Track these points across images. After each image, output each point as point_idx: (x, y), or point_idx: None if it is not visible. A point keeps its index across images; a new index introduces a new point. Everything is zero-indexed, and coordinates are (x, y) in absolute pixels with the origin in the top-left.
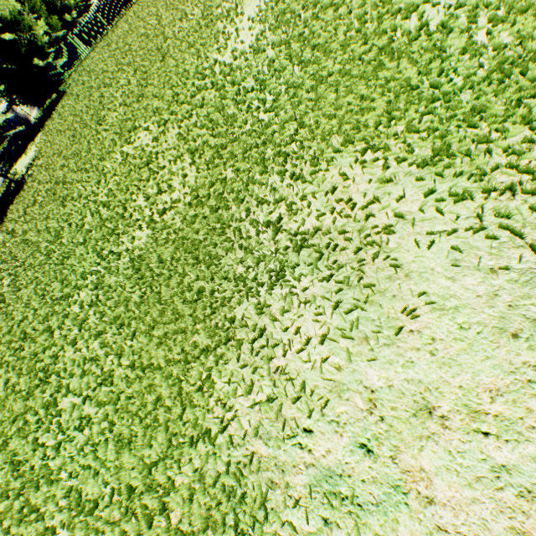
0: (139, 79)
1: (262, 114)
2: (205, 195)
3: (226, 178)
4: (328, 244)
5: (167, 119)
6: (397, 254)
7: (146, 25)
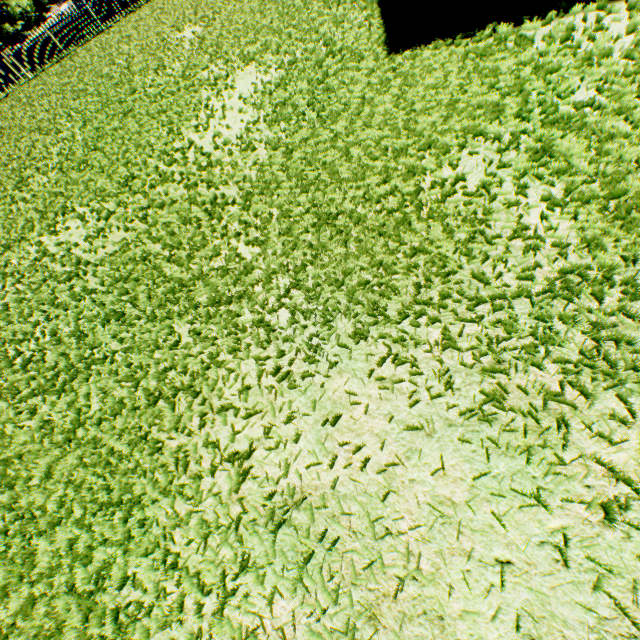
0: (87, 136)
1: (243, 244)
2: (143, 365)
3: (179, 341)
4: (324, 533)
5: (113, 209)
6: (434, 589)
7: (112, 64)
